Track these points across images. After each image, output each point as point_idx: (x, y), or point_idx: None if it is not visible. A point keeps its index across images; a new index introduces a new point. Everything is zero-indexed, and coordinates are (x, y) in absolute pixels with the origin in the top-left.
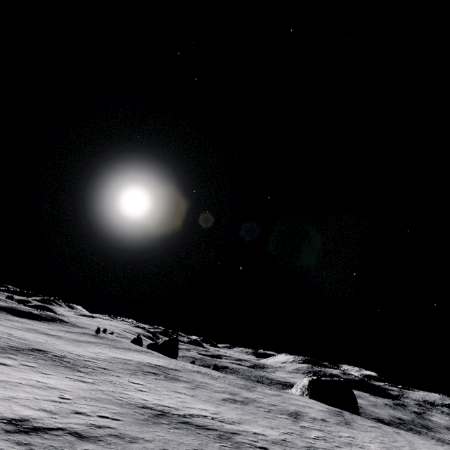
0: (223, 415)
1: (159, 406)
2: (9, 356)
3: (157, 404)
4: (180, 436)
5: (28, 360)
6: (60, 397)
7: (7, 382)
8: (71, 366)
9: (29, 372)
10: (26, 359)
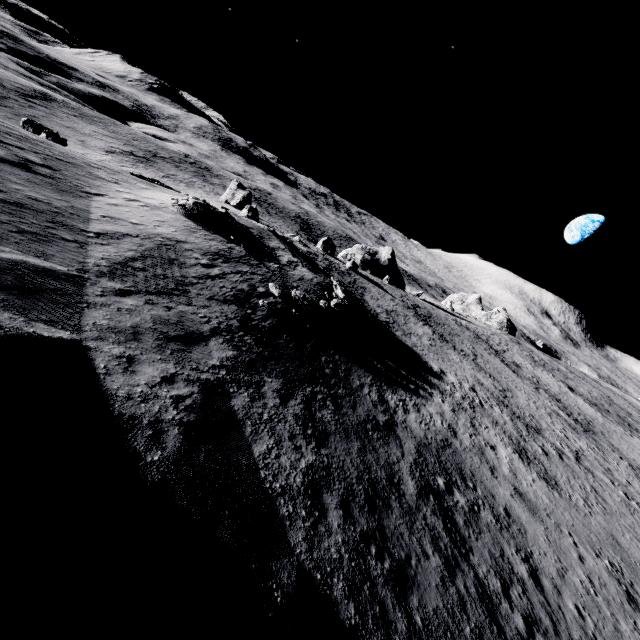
0: None
1: None
2: None
3: None
4: None
5: None
6: None
7: None
8: None
9: None
10: None
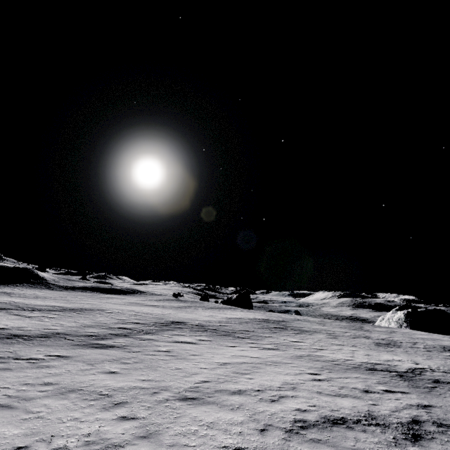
0: (426, 364)
1: (374, 365)
2: (175, 333)
3: (366, 363)
4: None
5: (192, 334)
6: (308, 373)
7: (240, 364)
8: (226, 334)
9: (221, 347)
10: (189, 334)
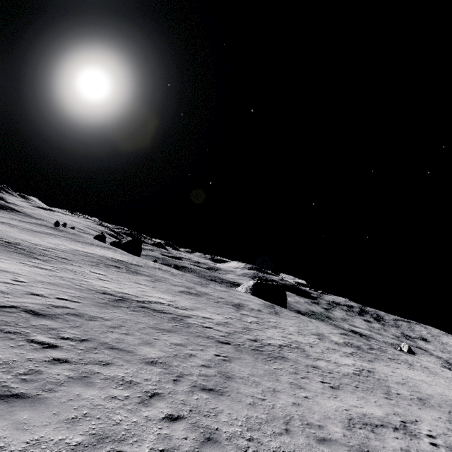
0: (179, 303)
1: (120, 293)
2: None
3: (117, 292)
4: (138, 317)
5: None
6: (13, 280)
7: None
8: (26, 253)
9: None
10: None
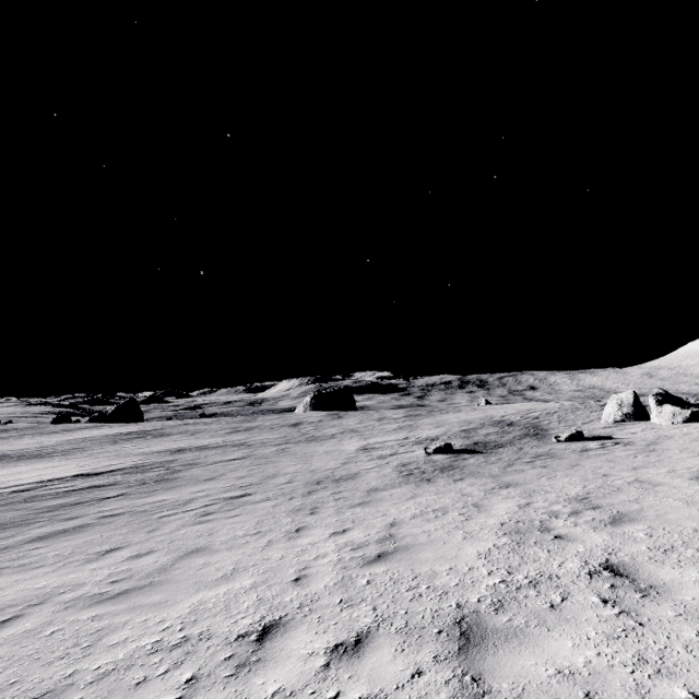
0: (232, 439)
1: (173, 449)
2: None
3: (169, 449)
4: (205, 452)
5: None
6: (79, 466)
7: (8, 475)
8: (34, 457)
9: (4, 469)
10: None
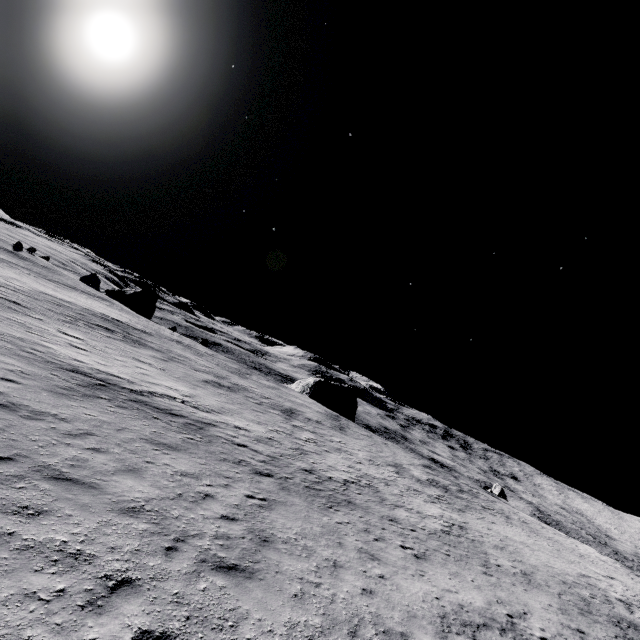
0: (200, 400)
1: (102, 374)
2: None
3: (98, 370)
4: (124, 419)
5: None
6: None
7: None
8: None
9: None
10: None
